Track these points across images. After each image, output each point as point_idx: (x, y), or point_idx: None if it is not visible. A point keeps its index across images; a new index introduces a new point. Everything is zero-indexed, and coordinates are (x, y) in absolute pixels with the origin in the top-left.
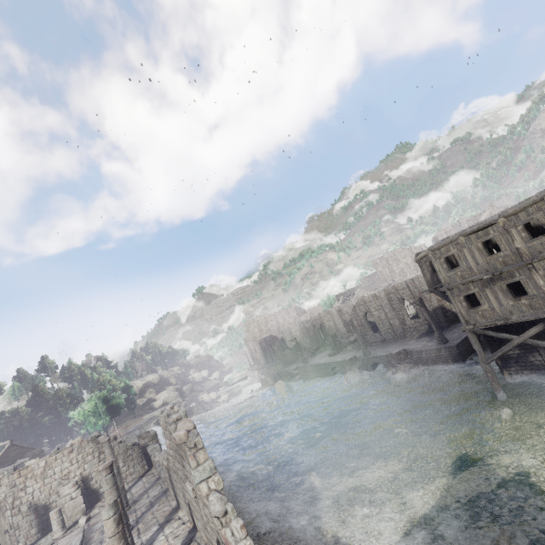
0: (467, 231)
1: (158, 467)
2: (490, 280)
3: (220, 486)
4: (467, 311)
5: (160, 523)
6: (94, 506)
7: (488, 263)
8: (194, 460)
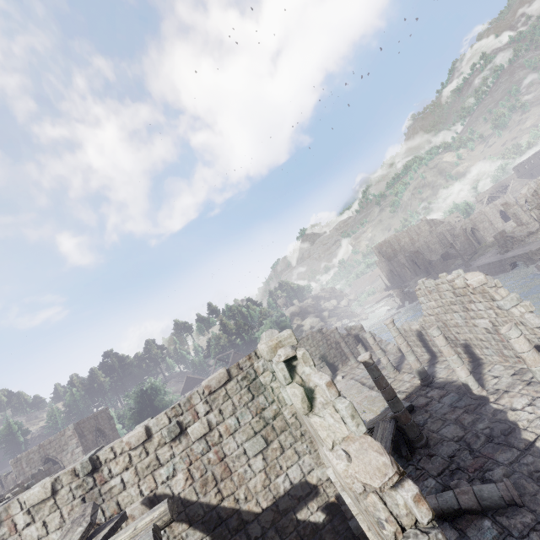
0: None
1: (381, 345)
2: None
3: (533, 308)
4: None
5: (425, 365)
6: (335, 373)
7: None
8: (497, 295)
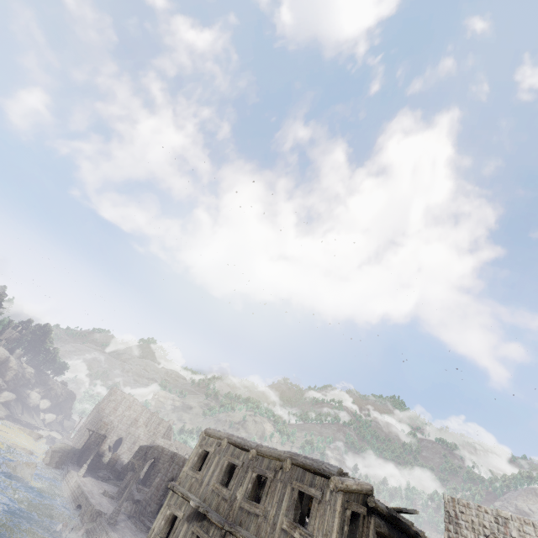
0: (234, 438)
1: None
2: (196, 515)
3: None
4: (156, 535)
5: None
6: None
7: (213, 491)
8: None
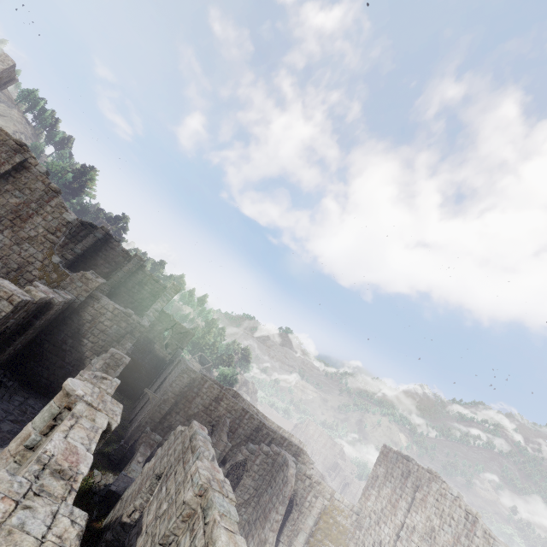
0: None
1: None
2: None
3: None
4: None
5: None
6: None
7: None
8: None
